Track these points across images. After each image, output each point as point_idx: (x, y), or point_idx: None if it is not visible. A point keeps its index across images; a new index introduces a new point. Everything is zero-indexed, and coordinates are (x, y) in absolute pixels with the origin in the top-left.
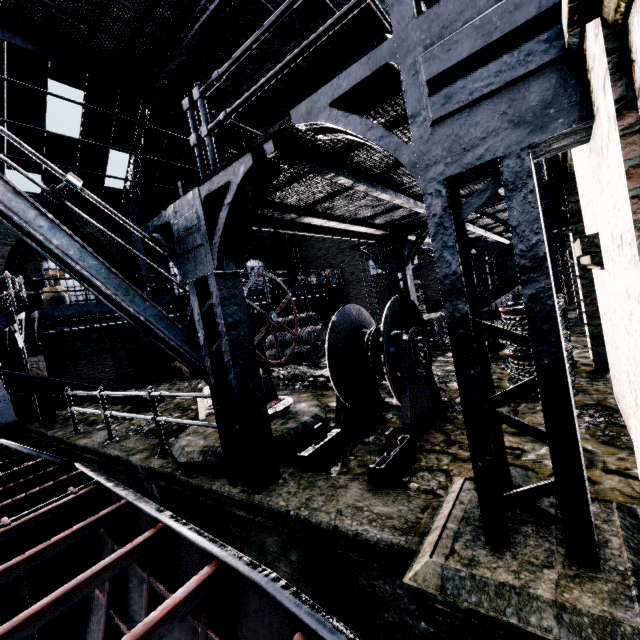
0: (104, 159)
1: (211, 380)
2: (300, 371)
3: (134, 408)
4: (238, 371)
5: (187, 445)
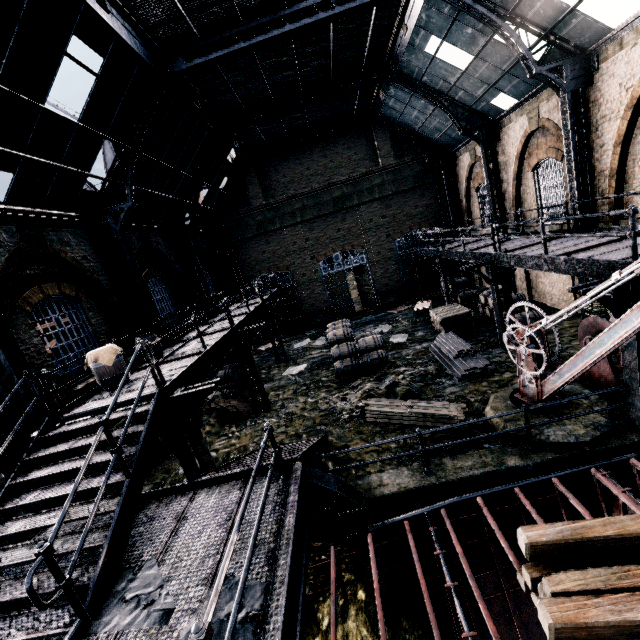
0: (93, 152)
1: None
2: (420, 371)
3: None
4: None
5: (569, 432)
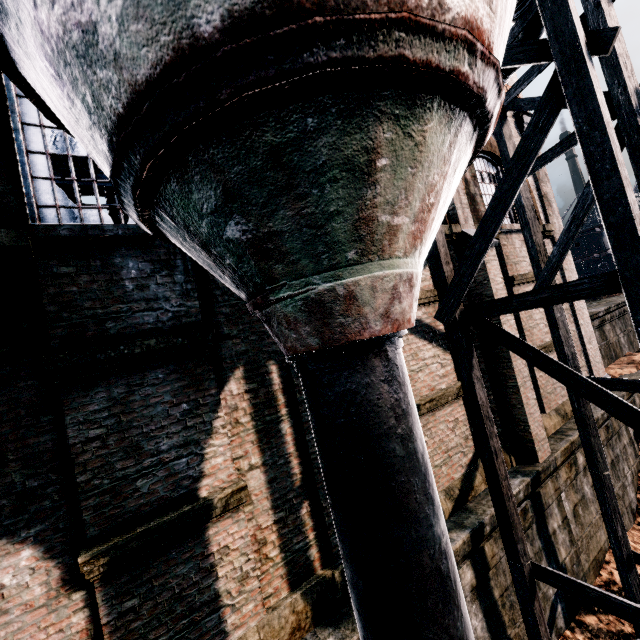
0: None
1: None
2: None
3: None
4: None
5: None
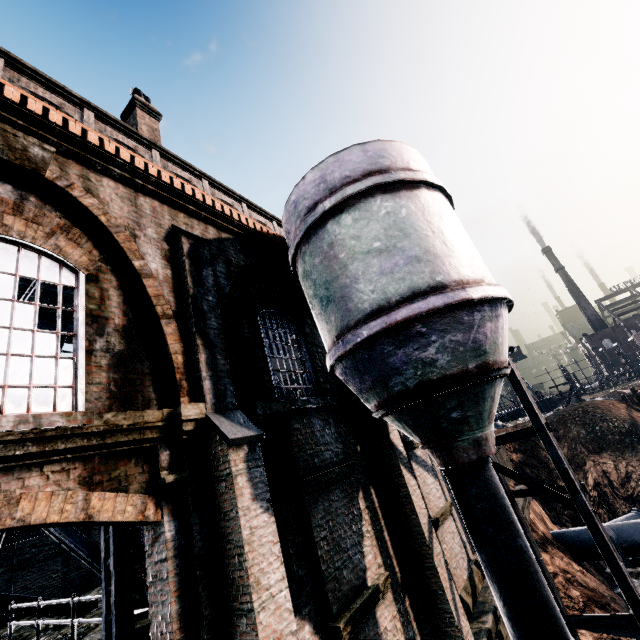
0: None
1: (104, 585)
2: None
3: (68, 617)
4: (117, 577)
5: None
